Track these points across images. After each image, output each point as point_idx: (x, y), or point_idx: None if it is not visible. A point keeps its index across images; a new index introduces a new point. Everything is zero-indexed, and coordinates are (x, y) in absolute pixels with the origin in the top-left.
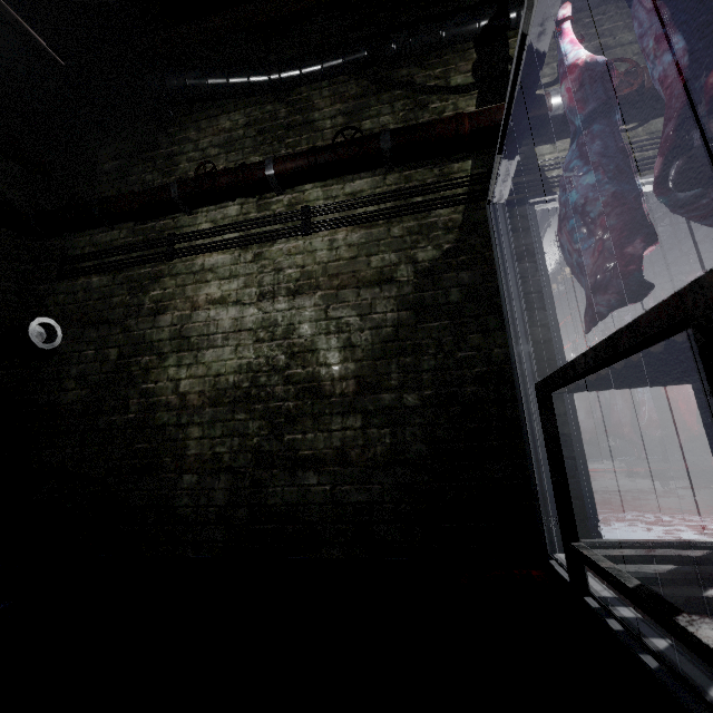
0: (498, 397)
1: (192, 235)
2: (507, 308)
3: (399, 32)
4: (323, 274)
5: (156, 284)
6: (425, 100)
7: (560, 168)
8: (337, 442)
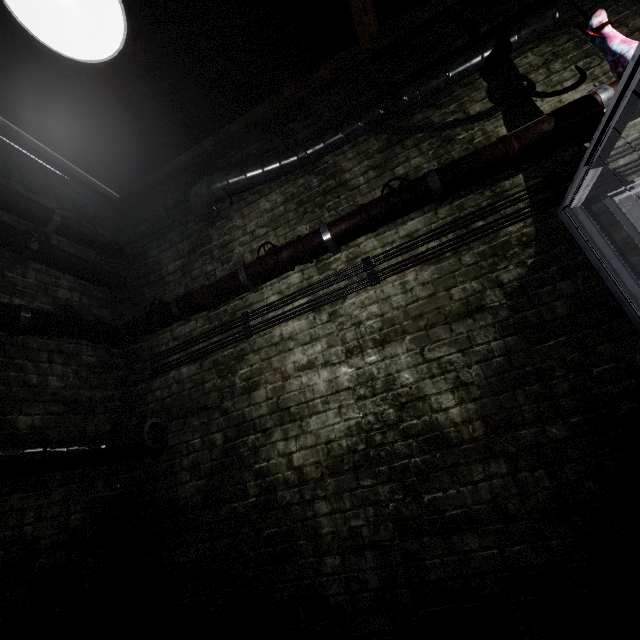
0: None
1: (263, 310)
2: (634, 309)
3: (407, 87)
4: (405, 318)
5: (242, 363)
6: (449, 135)
7: (626, 156)
8: (486, 495)
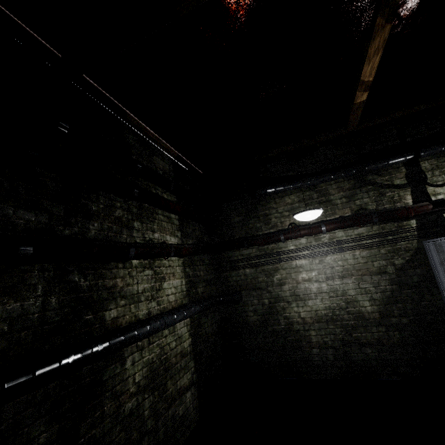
0: (442, 320)
1: (288, 252)
2: (441, 286)
3: (368, 165)
4: (353, 269)
5: (277, 273)
6: (383, 191)
7: None
8: (376, 337)
